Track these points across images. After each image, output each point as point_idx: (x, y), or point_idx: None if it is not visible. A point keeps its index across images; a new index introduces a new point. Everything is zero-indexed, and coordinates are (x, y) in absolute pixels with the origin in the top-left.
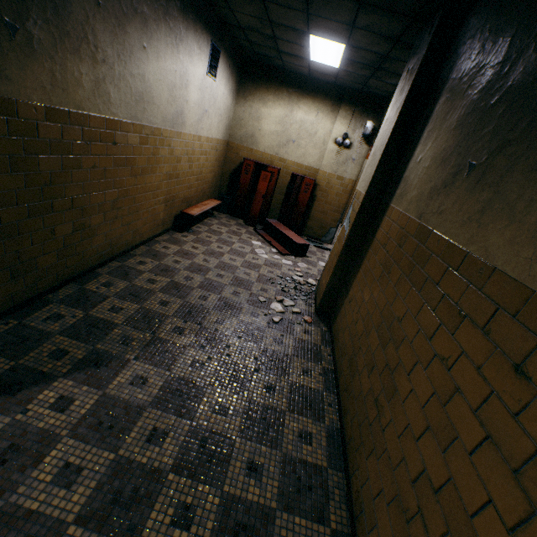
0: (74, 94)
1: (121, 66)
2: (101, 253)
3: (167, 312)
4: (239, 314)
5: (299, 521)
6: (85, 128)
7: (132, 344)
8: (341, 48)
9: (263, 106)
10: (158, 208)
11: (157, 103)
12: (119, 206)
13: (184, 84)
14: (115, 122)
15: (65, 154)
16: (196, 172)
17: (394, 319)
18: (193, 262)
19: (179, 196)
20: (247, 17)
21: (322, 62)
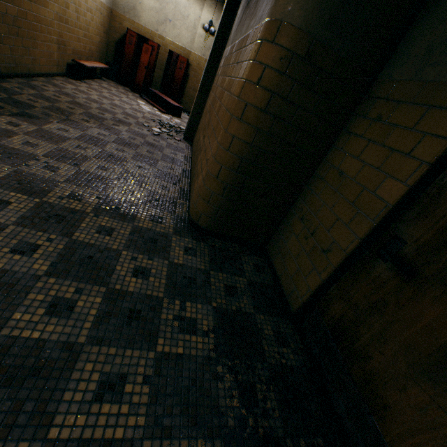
0: None
1: None
2: (8, 65)
3: (74, 112)
4: (129, 126)
5: (164, 183)
6: None
7: (53, 117)
8: None
9: None
10: (52, 47)
11: None
12: (19, 26)
13: None
14: None
15: None
16: (84, 27)
17: (215, 98)
18: (89, 97)
19: (70, 45)
20: None
21: None
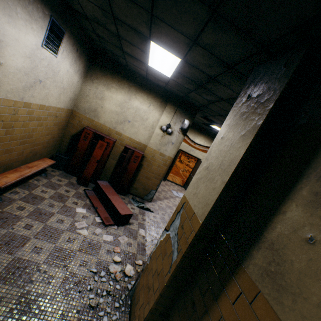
0: None
1: None
2: None
3: None
4: None
5: None
6: None
7: None
8: (176, 61)
9: (107, 89)
10: None
11: None
12: None
13: None
14: None
15: None
16: (21, 136)
17: None
18: None
19: None
20: (91, 4)
21: (158, 69)
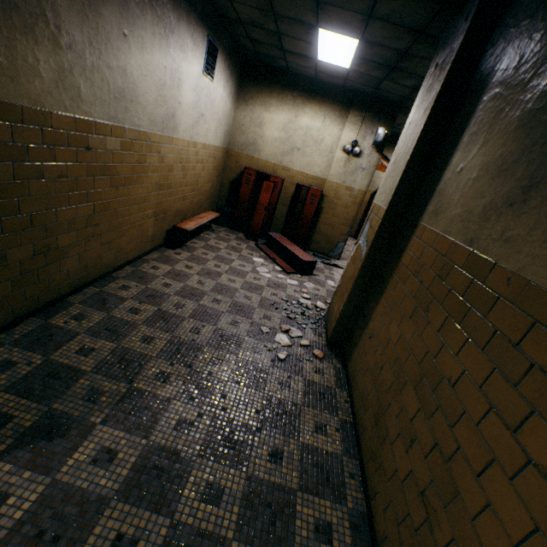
0: (28, 85)
1: (94, 55)
2: (74, 278)
3: (150, 352)
4: (238, 350)
5: None
6: (45, 129)
7: (101, 400)
8: (353, 44)
9: (265, 110)
10: (146, 223)
11: (142, 103)
12: (96, 223)
13: (175, 82)
14: (88, 122)
15: (18, 161)
16: (192, 182)
17: (442, 379)
18: (186, 284)
19: (171, 209)
20: (248, 8)
21: (331, 62)
